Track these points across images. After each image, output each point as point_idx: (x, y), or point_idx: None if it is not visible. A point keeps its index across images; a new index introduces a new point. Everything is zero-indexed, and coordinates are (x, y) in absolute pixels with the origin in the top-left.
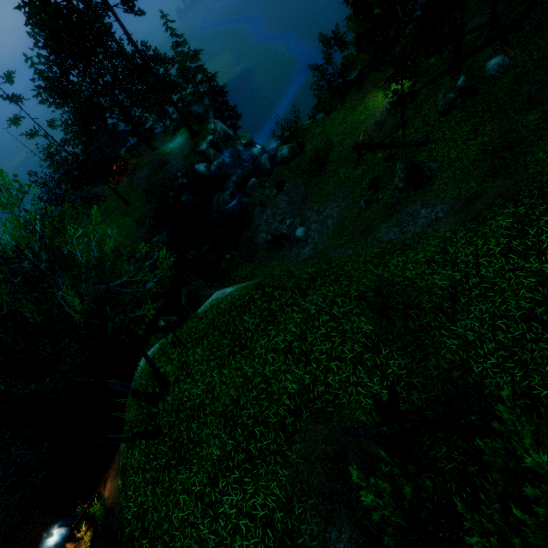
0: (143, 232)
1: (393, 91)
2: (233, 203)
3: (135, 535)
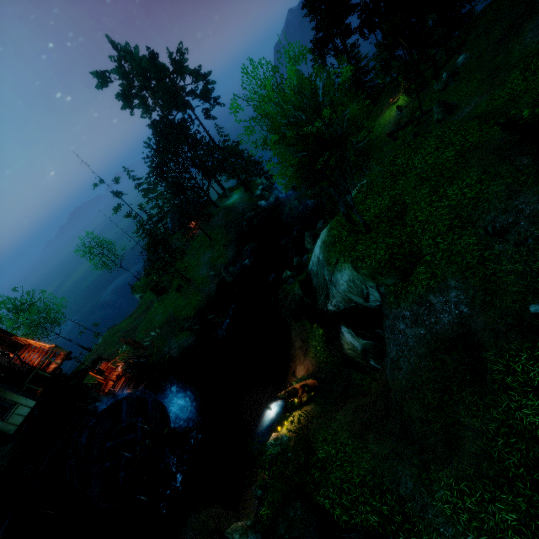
0: (231, 250)
1: (397, 106)
2: (301, 207)
3: (395, 251)
